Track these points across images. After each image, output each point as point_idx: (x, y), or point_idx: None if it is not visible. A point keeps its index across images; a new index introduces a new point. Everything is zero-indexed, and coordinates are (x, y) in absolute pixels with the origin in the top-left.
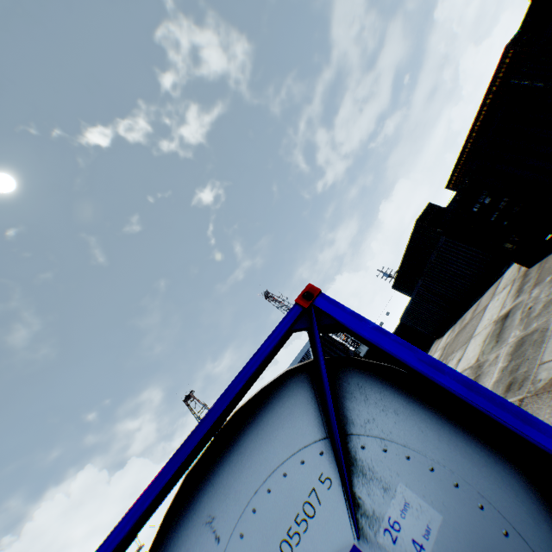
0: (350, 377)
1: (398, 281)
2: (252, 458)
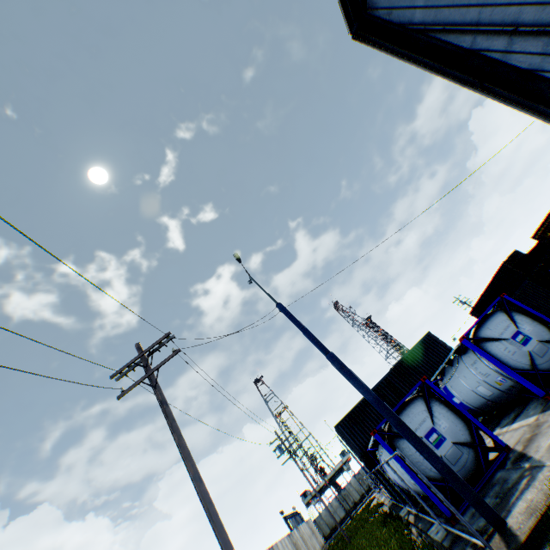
0: (511, 311)
1: (476, 308)
2: (493, 321)
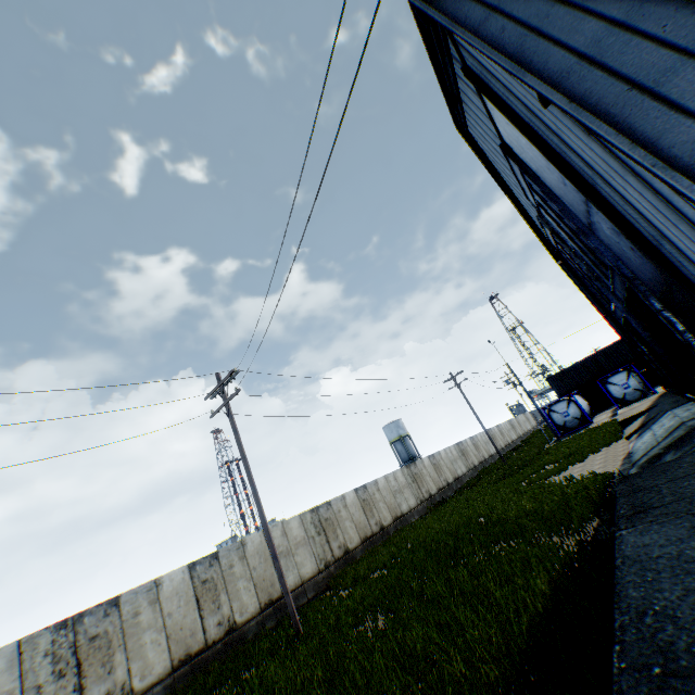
0: (631, 372)
1: None
2: (618, 375)
